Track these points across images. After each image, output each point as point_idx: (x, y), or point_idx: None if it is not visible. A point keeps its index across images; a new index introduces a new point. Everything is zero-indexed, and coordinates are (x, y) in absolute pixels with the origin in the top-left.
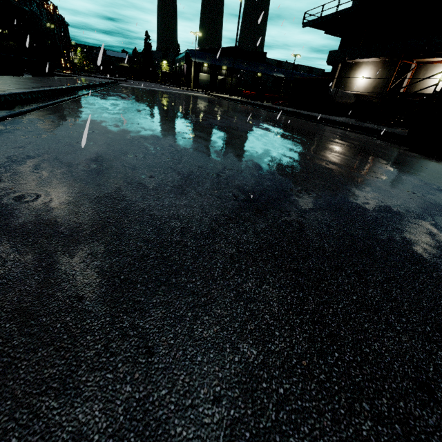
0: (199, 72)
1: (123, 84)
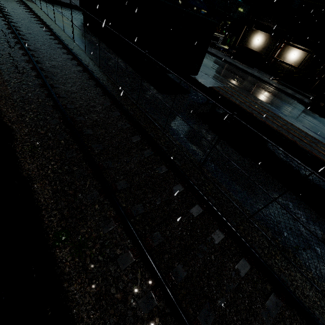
0: None
1: None
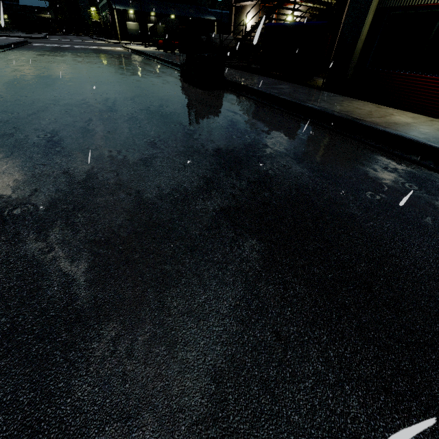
0: (125, 20)
1: (33, 43)
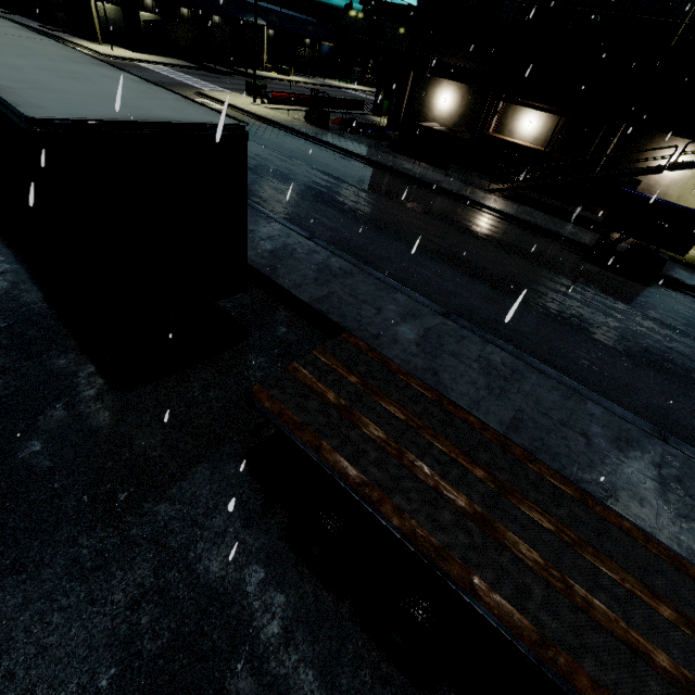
0: None
1: None
